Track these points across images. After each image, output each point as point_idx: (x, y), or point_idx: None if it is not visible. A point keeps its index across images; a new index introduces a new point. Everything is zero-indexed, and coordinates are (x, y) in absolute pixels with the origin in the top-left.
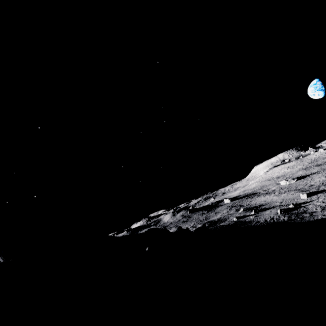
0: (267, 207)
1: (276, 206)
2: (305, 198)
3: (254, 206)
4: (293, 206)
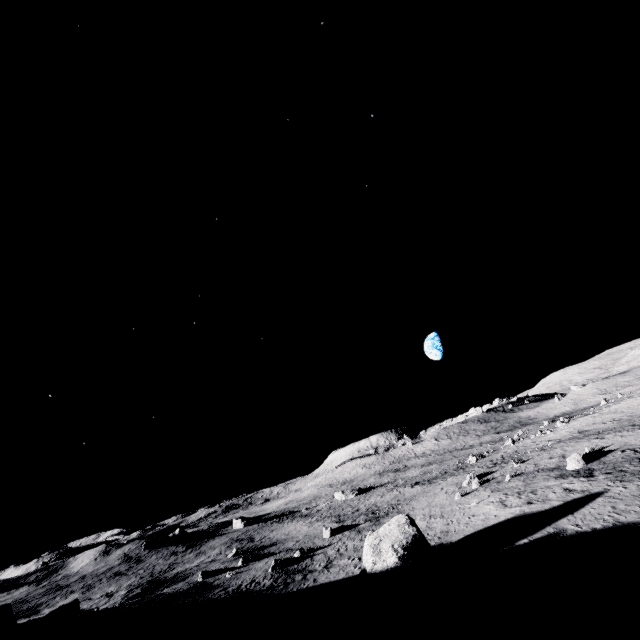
0: (273, 549)
1: (285, 549)
2: (327, 538)
3: (264, 545)
4: (299, 554)
